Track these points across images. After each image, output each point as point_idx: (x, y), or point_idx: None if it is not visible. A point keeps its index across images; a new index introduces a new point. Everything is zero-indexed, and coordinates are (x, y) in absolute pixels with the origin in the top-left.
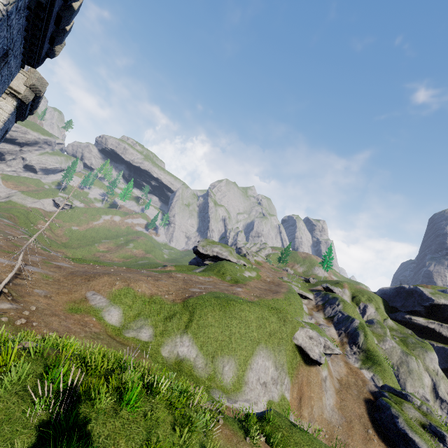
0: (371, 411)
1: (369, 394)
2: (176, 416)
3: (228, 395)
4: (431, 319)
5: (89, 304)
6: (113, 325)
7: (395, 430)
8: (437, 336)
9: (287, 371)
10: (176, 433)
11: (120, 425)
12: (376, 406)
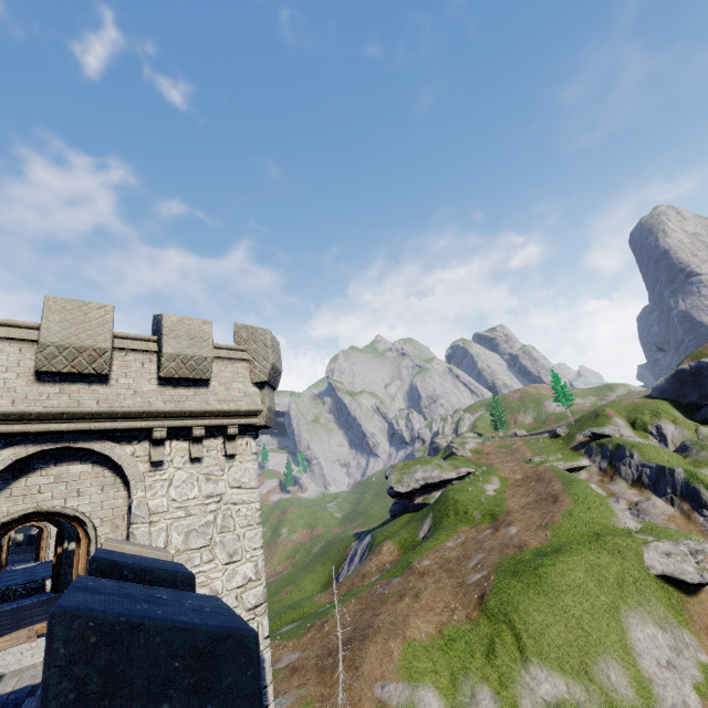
0: None
1: None
2: None
3: None
4: None
5: None
6: None
7: None
8: None
9: (676, 622)
10: None
11: None
12: None
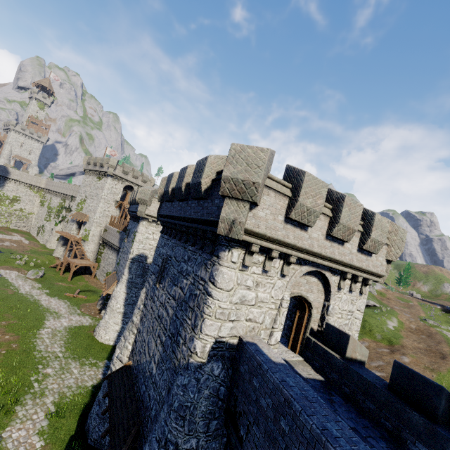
0: None
1: None
2: None
3: None
4: None
5: None
6: None
7: None
8: None
9: None
10: None
11: None
12: None
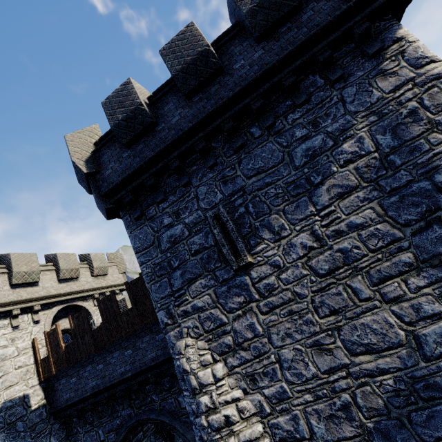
0: None
1: None
2: None
3: None
4: None
5: None
6: None
7: None
8: None
9: None
10: None
11: None
12: None
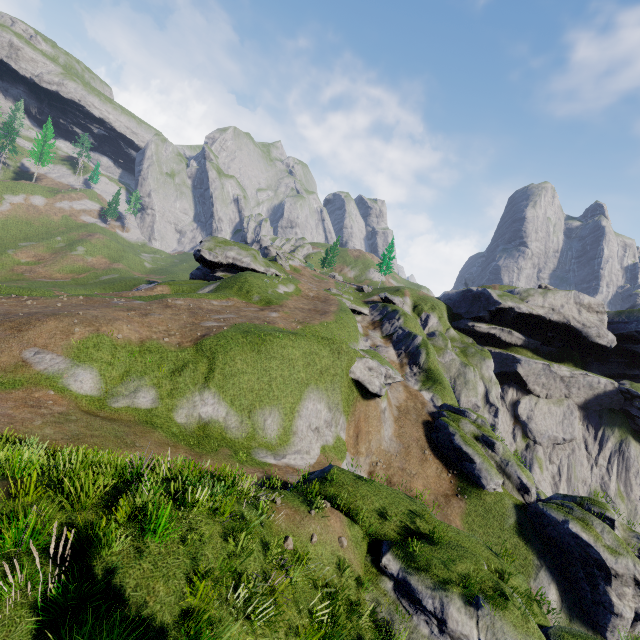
0: (429, 432)
1: (427, 416)
2: (224, 523)
3: (274, 452)
4: (494, 324)
5: (34, 371)
6: (87, 395)
7: (451, 447)
8: (496, 341)
9: (342, 410)
10: (229, 545)
11: (150, 566)
12: (434, 426)
